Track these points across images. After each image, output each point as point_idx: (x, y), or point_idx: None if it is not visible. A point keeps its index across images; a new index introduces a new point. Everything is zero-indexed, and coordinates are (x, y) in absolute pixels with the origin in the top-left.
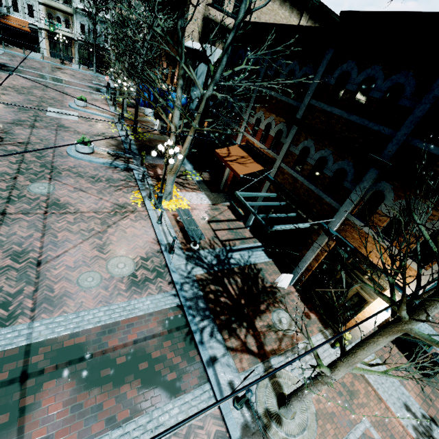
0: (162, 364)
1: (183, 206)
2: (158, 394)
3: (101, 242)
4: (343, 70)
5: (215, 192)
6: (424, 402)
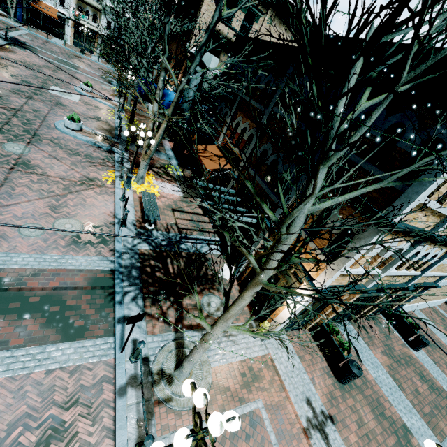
0: (73, 312)
1: (153, 192)
2: (59, 334)
3: (57, 203)
4: (300, 84)
5: (191, 188)
6: (328, 402)
